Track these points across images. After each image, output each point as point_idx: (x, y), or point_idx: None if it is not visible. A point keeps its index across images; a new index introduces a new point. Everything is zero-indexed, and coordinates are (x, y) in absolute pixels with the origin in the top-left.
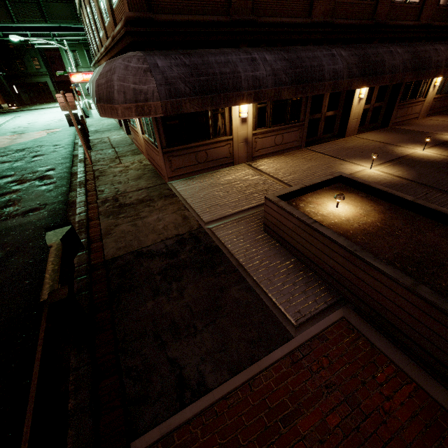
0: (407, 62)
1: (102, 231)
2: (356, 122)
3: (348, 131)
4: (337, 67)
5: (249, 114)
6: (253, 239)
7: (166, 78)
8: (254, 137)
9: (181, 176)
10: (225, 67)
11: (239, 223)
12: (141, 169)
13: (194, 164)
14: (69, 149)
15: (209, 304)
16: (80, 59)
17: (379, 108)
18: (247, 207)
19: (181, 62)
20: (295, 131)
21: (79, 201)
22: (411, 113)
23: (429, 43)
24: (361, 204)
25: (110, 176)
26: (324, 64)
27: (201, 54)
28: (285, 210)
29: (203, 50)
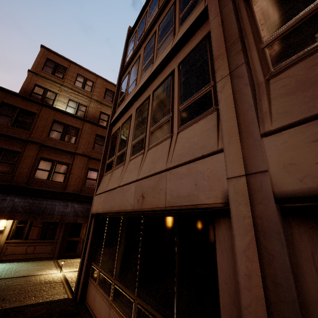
0: None
1: None
2: None
3: None
4: (66, 210)
5: (7, 228)
6: None
7: None
8: (6, 244)
9: None
10: None
11: None
12: None
13: None
14: None
15: None
16: None
17: None
18: None
19: None
20: (48, 246)
21: None
22: None
23: None
24: None
25: None
26: (56, 207)
27: None
28: None
29: None
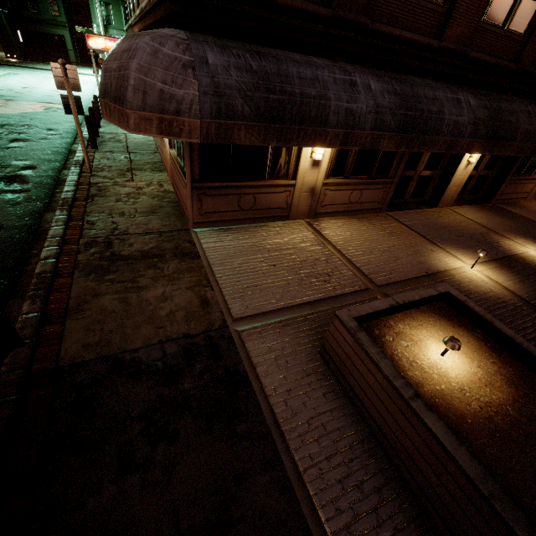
0: None
1: (70, 302)
2: (456, 190)
3: (443, 201)
4: (461, 120)
5: (325, 156)
6: (302, 369)
7: (217, 85)
8: (324, 188)
9: (213, 223)
10: (310, 87)
11: (283, 331)
12: (158, 196)
13: (234, 210)
14: (67, 140)
15: (212, 511)
16: (114, 17)
17: (486, 178)
18: (299, 301)
19: (245, 64)
20: (378, 189)
21: (52, 234)
22: (521, 191)
23: None
24: (478, 354)
25: (112, 199)
26: (445, 111)
27: (279, 59)
28: (366, 352)
29: (282, 52)
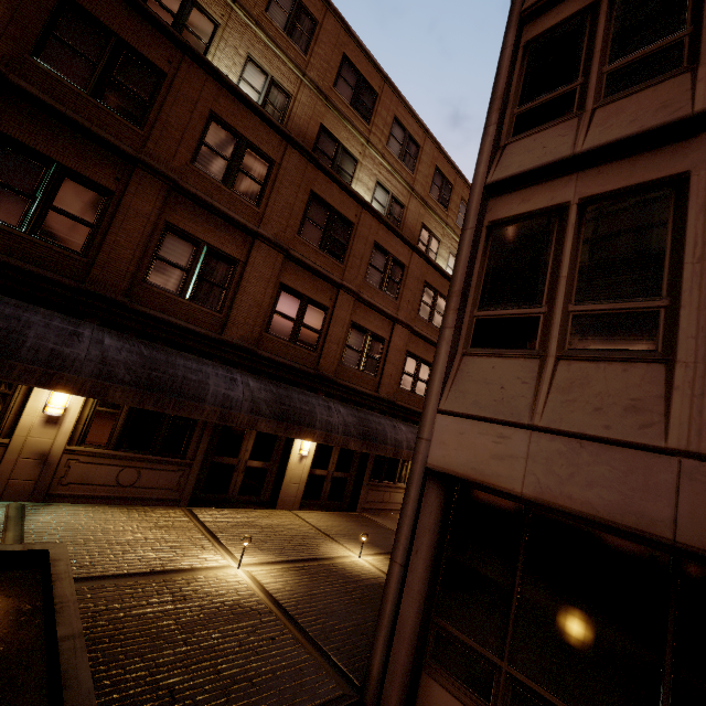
0: (351, 426)
1: None
2: (298, 488)
3: (284, 501)
4: (234, 394)
5: (71, 414)
6: None
7: None
8: (68, 456)
9: None
10: (1, 320)
11: None
12: None
13: None
14: None
15: None
16: None
17: (344, 481)
18: None
19: None
20: (170, 471)
21: None
22: (392, 500)
23: (391, 418)
24: None
25: None
26: (211, 382)
27: None
28: None
29: None
